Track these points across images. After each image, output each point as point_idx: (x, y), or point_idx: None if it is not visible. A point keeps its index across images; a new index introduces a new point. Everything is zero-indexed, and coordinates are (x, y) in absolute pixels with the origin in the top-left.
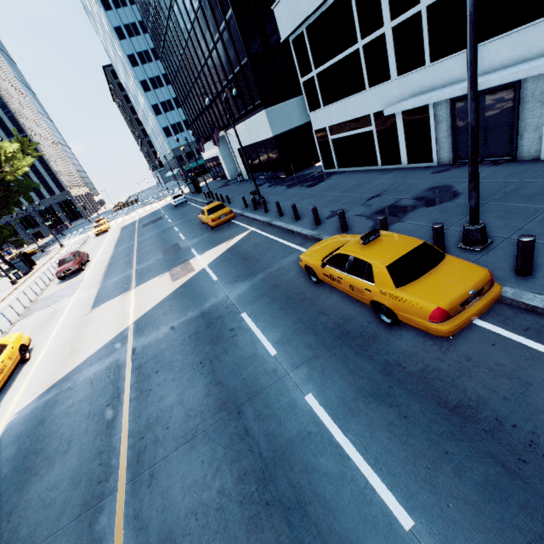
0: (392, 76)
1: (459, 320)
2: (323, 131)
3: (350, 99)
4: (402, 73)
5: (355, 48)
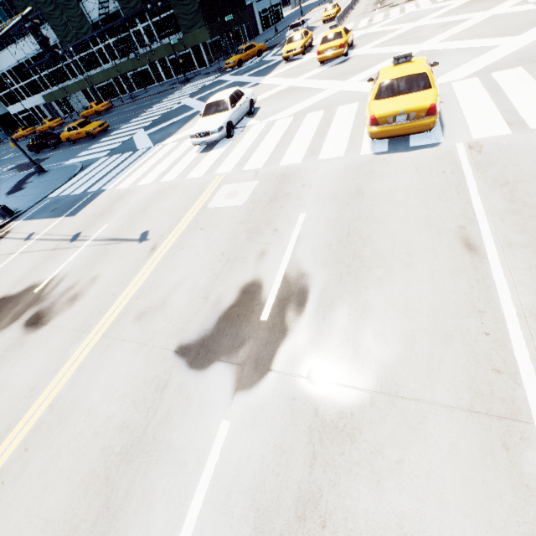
0: (26, 98)
1: (30, 132)
2: (16, 114)
3: (19, 103)
4: (28, 98)
5: (11, 90)
